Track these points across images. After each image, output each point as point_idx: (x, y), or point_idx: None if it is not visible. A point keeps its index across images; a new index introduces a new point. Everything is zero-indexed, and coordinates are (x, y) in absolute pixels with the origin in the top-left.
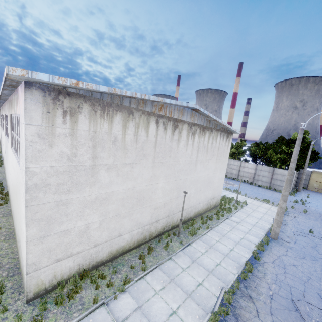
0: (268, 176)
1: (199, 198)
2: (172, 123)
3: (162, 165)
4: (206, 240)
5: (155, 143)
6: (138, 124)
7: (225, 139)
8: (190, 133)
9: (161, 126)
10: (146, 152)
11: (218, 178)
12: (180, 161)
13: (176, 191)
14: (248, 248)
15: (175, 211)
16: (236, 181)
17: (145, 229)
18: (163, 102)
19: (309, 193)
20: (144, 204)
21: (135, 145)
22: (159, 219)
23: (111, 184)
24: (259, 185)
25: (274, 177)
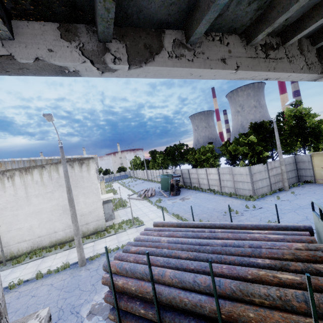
0: (230, 179)
1: (54, 227)
2: None
3: None
4: (16, 268)
5: None
6: None
7: (78, 166)
8: (6, 178)
9: None
10: None
11: (85, 203)
12: None
13: (4, 226)
14: (32, 276)
15: (12, 243)
16: (200, 194)
17: None
18: None
19: (303, 190)
20: None
21: None
22: None
23: None
24: (222, 194)
25: (235, 179)
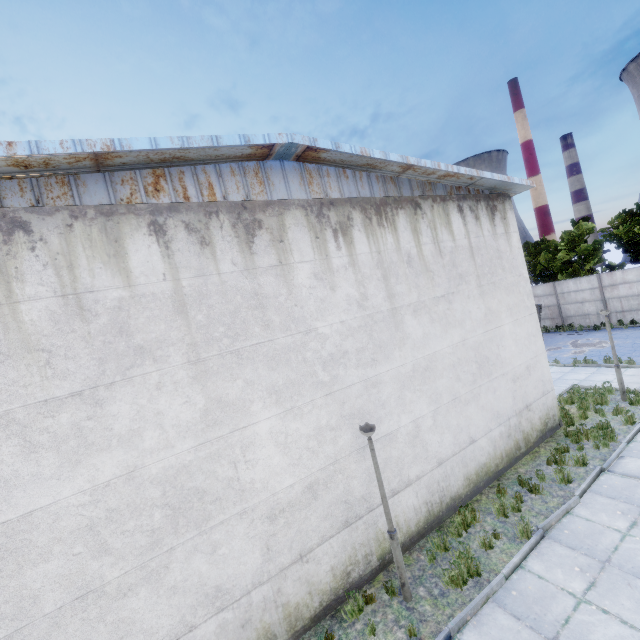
0: None
1: (467, 425)
2: (231, 217)
3: (244, 362)
4: (523, 603)
5: (176, 299)
6: (68, 255)
7: (486, 218)
8: (328, 232)
9: (183, 237)
10: (146, 336)
11: (515, 340)
12: (321, 329)
13: (348, 431)
14: None
15: (376, 497)
16: (606, 333)
17: (253, 604)
18: (144, 160)
19: None
20: (209, 516)
21: (81, 325)
22: (310, 545)
23: (11, 491)
24: None
25: None
